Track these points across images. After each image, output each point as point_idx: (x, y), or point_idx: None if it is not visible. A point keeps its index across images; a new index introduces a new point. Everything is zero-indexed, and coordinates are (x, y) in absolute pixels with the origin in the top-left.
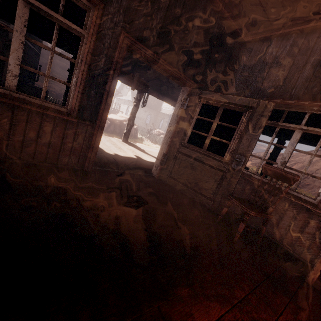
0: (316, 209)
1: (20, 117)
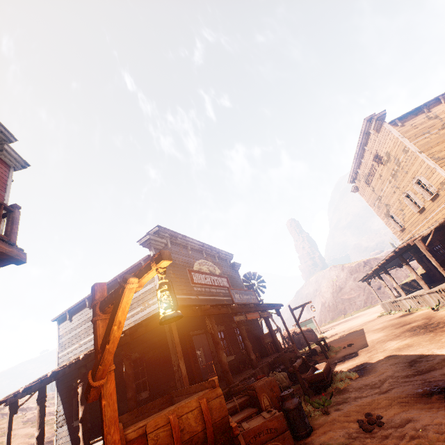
0: None
1: None
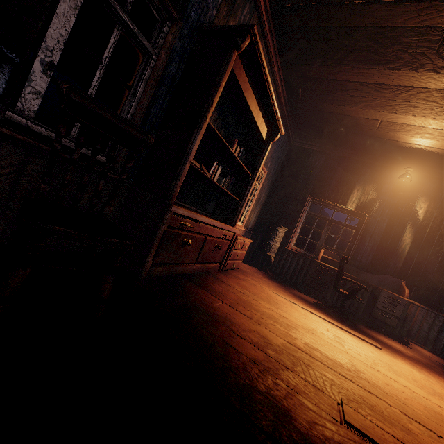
0: (117, 176)
1: None
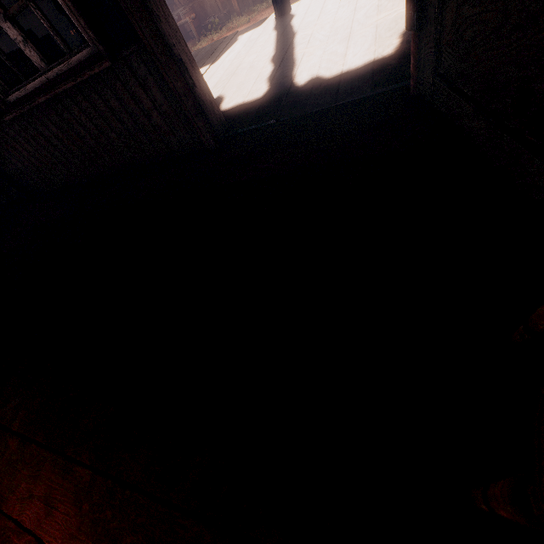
0: None
1: (85, 106)
